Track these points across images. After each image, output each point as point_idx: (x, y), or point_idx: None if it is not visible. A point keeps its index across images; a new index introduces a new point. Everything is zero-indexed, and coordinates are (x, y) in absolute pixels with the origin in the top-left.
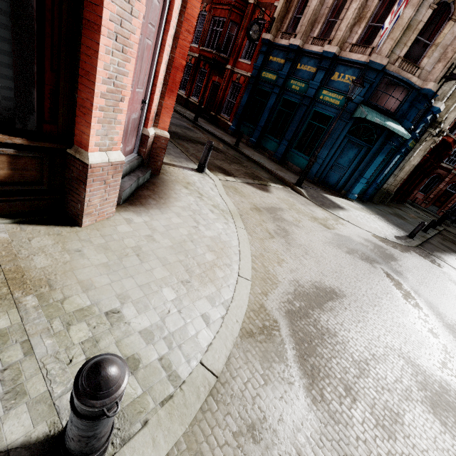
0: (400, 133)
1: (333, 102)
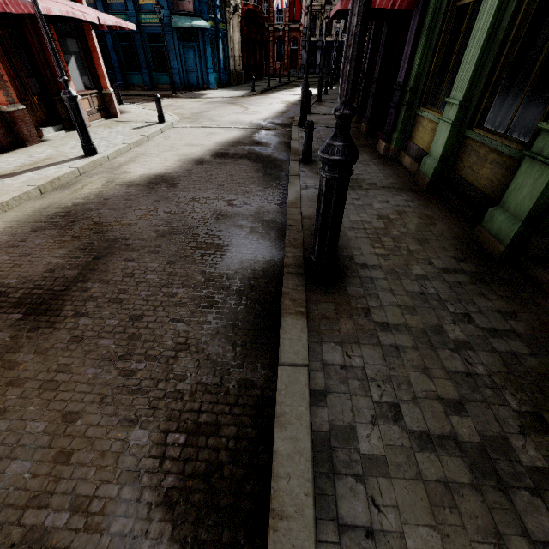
0: (204, 27)
1: (154, 22)
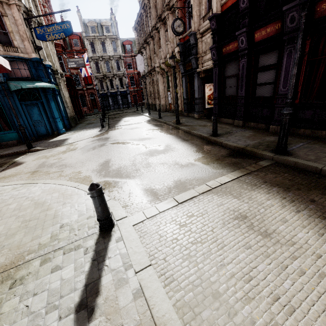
0: (49, 86)
1: None
